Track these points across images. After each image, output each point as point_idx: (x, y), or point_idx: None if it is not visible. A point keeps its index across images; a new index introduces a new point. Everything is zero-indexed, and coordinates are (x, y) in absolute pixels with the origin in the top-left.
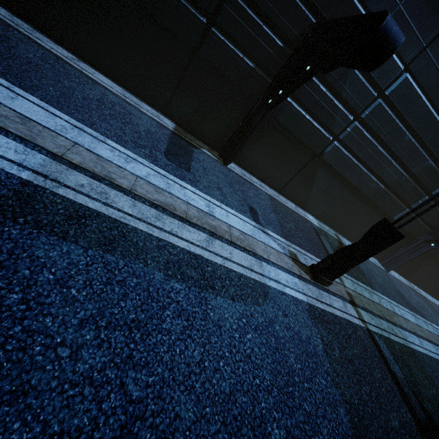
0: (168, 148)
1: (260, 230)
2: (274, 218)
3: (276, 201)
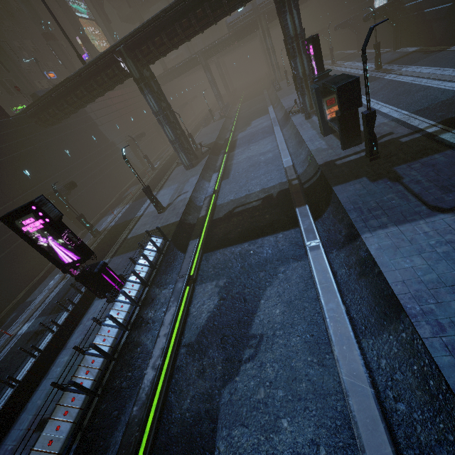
0: None
1: None
2: None
3: None
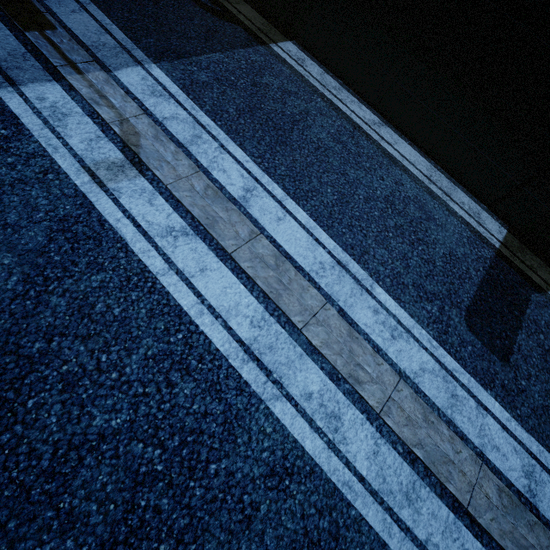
0: (477, 296)
1: None
2: None
3: None
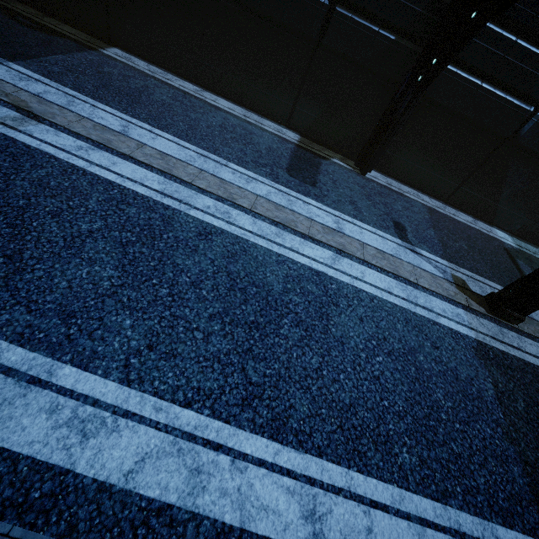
0: (291, 163)
1: (408, 249)
2: (433, 235)
3: (439, 214)
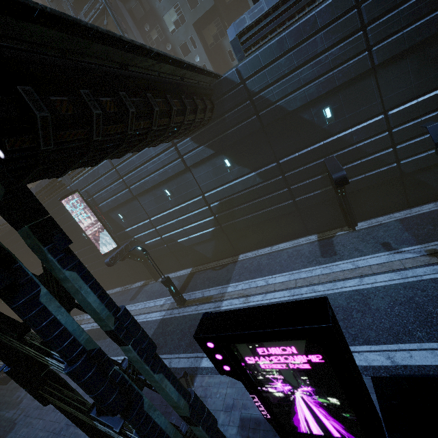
0: (321, 252)
1: (394, 253)
2: (407, 235)
3: (408, 218)
